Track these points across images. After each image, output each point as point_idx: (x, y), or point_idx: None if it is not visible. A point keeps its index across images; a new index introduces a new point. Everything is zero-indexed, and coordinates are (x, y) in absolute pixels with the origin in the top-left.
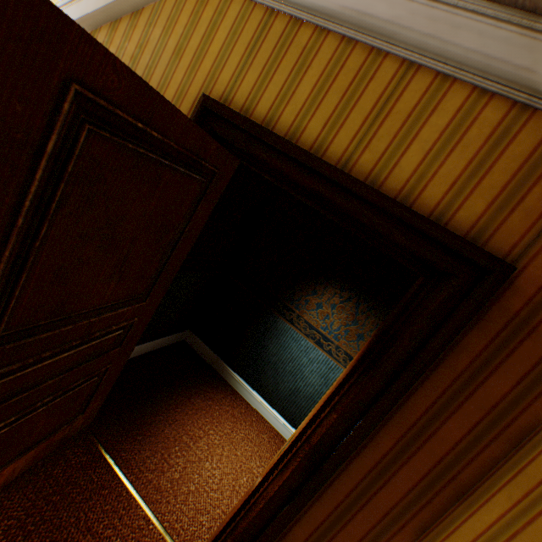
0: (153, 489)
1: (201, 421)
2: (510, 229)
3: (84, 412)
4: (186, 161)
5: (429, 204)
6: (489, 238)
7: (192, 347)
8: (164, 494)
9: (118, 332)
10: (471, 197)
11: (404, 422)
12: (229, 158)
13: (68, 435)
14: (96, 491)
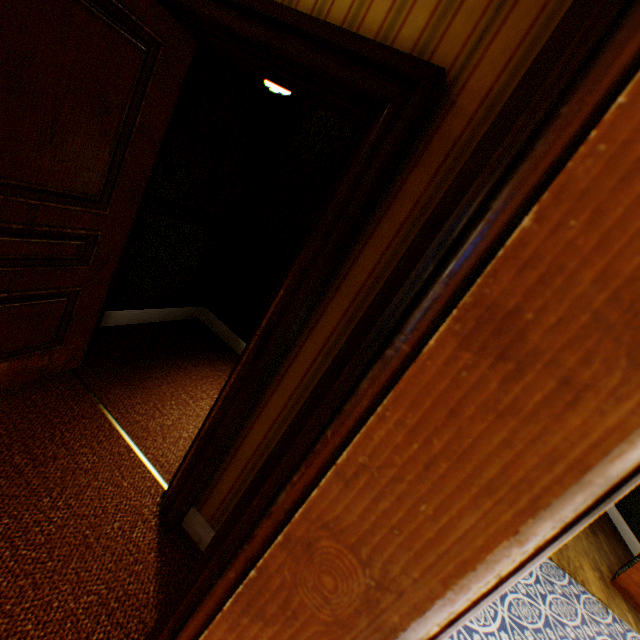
0: (140, 428)
1: (207, 386)
2: (453, 39)
3: (62, 345)
4: (107, 7)
5: (373, 31)
6: (432, 55)
7: (208, 326)
8: (152, 434)
9: (78, 242)
10: (414, 10)
11: (351, 290)
12: (176, 29)
13: (49, 370)
14: (76, 419)
